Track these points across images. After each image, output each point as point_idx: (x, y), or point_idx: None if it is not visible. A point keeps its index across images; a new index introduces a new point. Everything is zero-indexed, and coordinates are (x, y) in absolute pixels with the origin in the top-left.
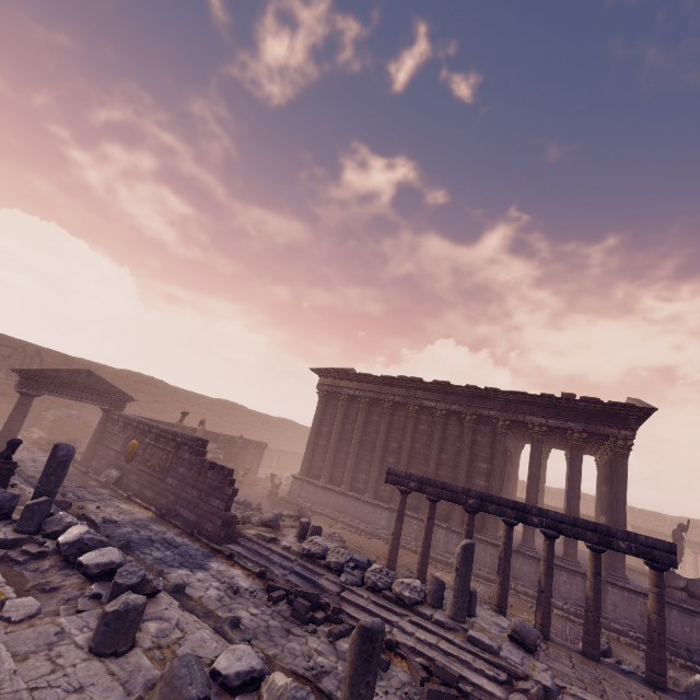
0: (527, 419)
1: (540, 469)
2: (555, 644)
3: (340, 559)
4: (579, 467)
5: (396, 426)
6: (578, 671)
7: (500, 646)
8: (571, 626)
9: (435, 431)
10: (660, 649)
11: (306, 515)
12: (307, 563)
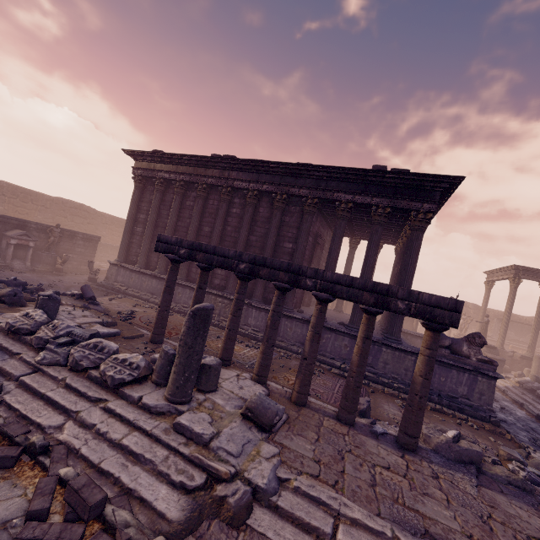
0: (335, 196)
1: (349, 257)
2: (309, 411)
3: (48, 334)
4: (377, 242)
5: (210, 210)
6: (320, 445)
7: (218, 432)
8: (343, 383)
9: (246, 213)
10: (418, 412)
11: (89, 294)
12: (8, 341)
